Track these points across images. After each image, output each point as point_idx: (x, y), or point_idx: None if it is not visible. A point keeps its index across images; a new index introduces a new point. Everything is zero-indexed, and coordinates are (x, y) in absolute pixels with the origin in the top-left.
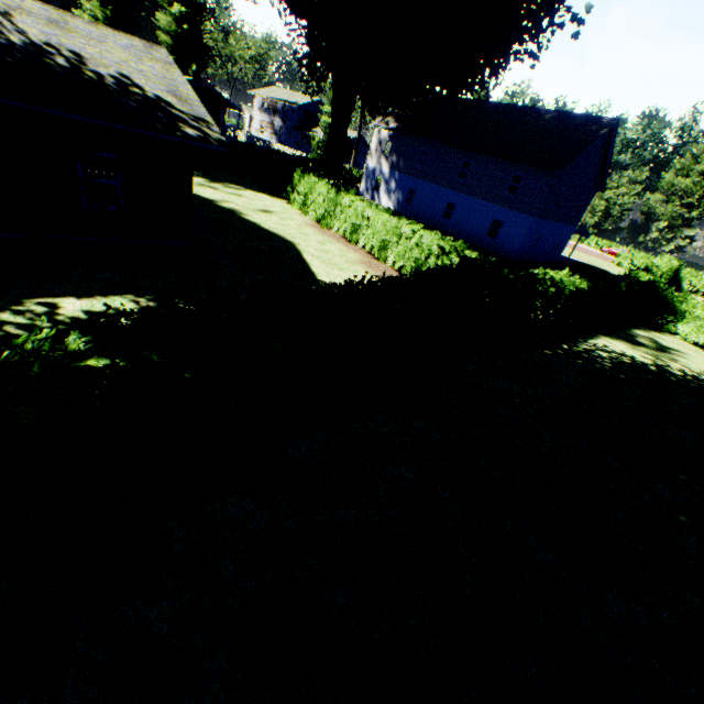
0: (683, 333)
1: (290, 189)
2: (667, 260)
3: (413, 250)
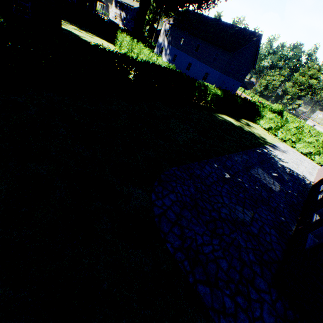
0: (261, 124)
1: (116, 40)
2: (277, 105)
3: None
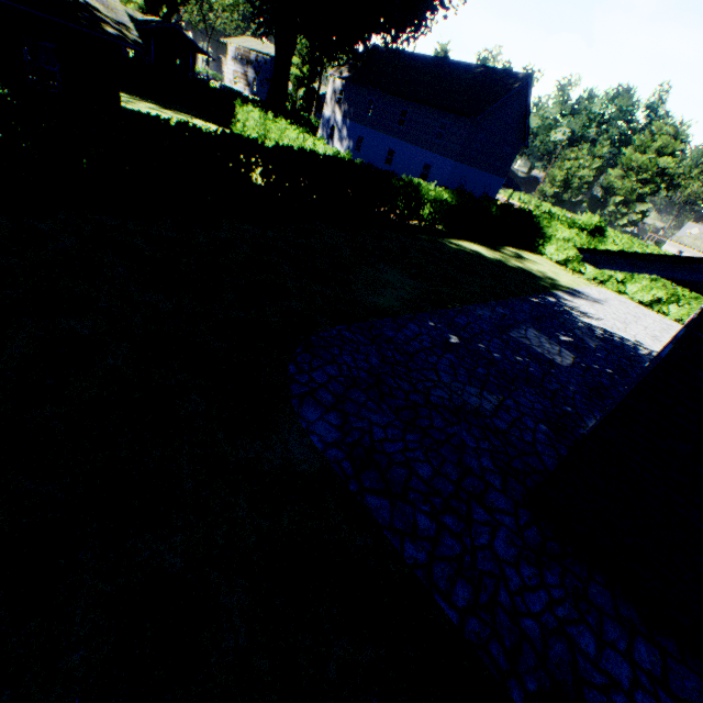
0: (548, 253)
1: (235, 120)
2: (588, 217)
3: None
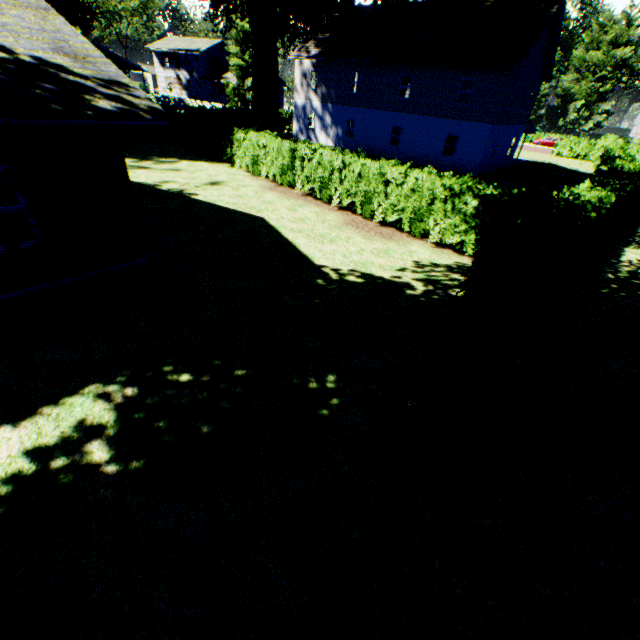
0: None
1: (230, 150)
2: (612, 140)
3: (407, 197)
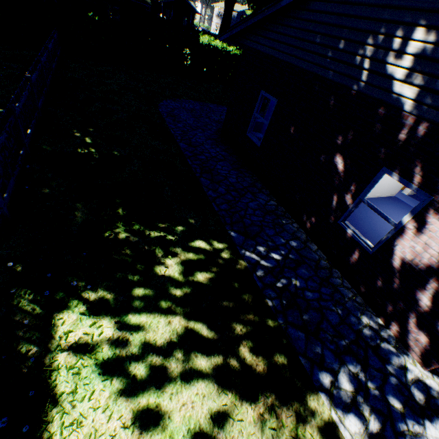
0: None
1: None
2: None
3: None
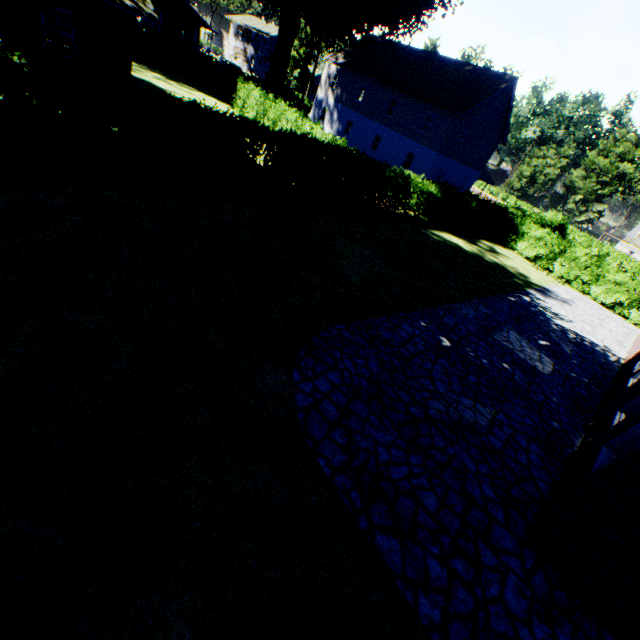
0: (519, 249)
1: (235, 96)
2: (554, 214)
3: None
